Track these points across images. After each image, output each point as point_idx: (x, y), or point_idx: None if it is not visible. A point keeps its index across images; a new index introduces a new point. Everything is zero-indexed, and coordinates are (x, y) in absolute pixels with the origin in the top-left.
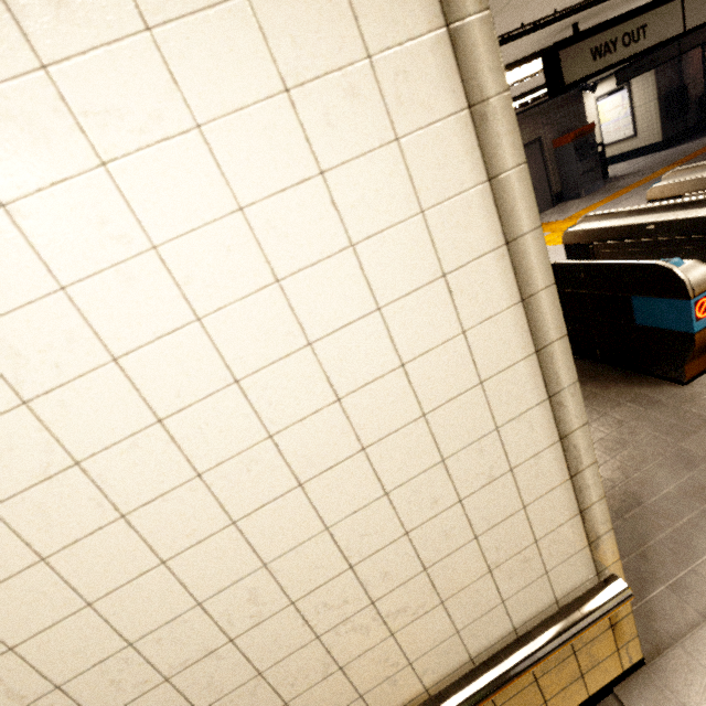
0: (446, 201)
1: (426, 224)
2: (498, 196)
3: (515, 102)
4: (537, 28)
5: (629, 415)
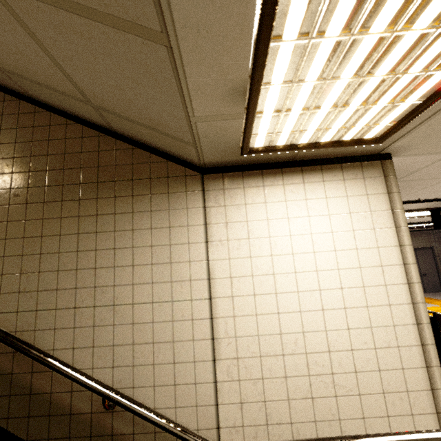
0: (385, 247)
1: (378, 251)
2: (401, 251)
3: (415, 224)
4: (427, 201)
5: None
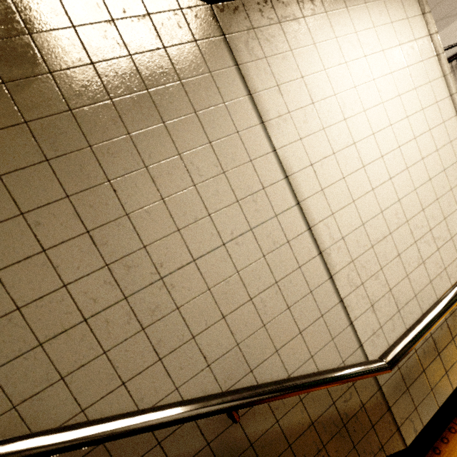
0: (434, 80)
1: (430, 86)
2: (446, 81)
3: None
4: None
5: None
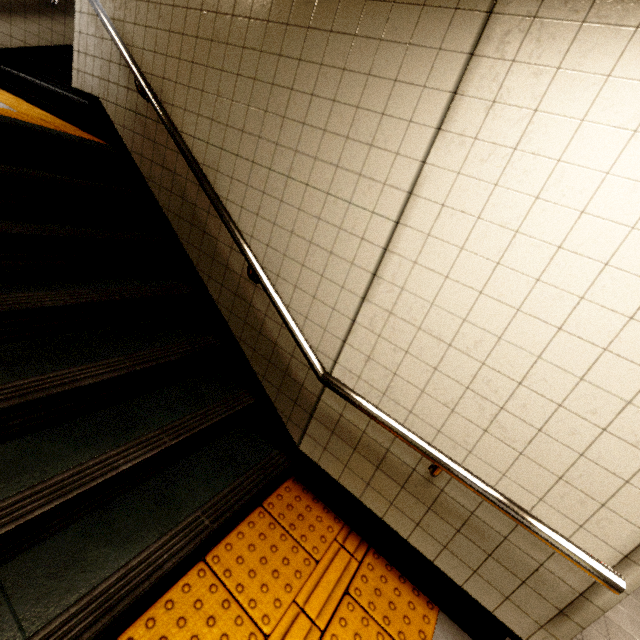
0: None
1: None
2: None
3: None
4: None
5: None
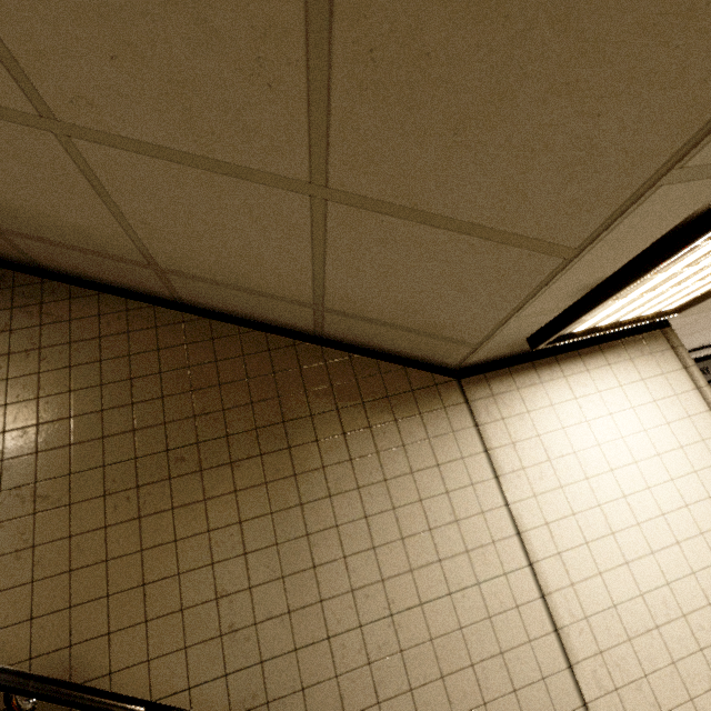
0: (710, 437)
1: (705, 444)
2: None
3: None
4: None
5: None
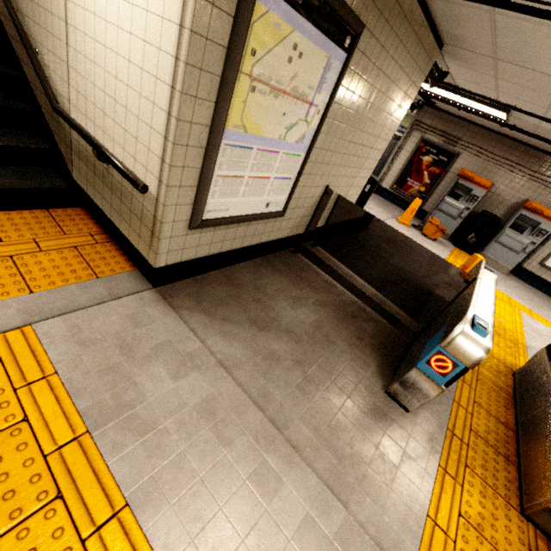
0: None
1: None
2: None
3: None
4: None
5: (342, 351)
